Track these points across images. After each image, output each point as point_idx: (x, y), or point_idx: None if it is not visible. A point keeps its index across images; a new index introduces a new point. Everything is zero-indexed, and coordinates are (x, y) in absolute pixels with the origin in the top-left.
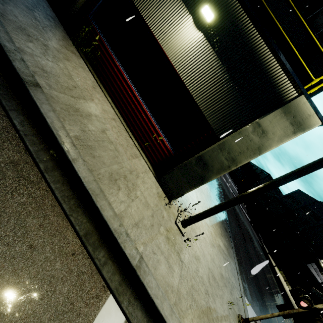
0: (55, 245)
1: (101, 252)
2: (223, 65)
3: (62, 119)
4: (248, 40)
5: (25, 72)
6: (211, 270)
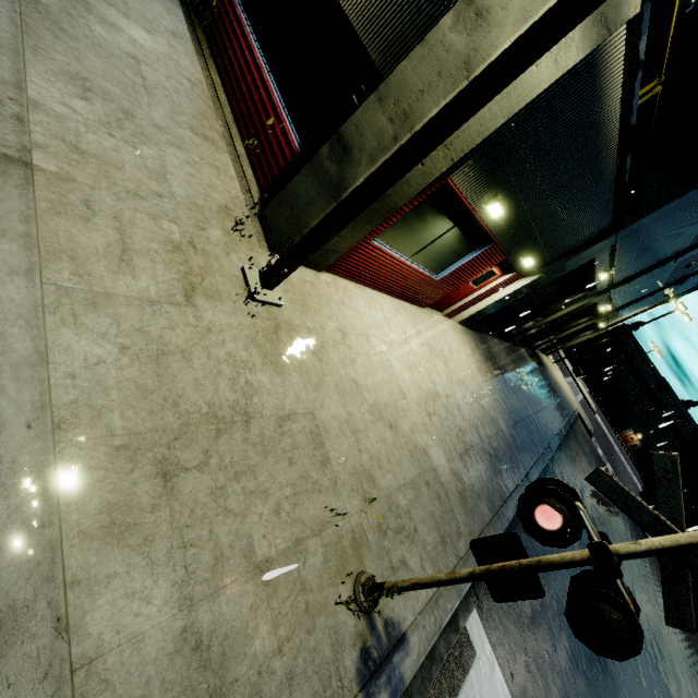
0: None
1: None
2: None
3: None
4: None
5: None
6: (318, 423)
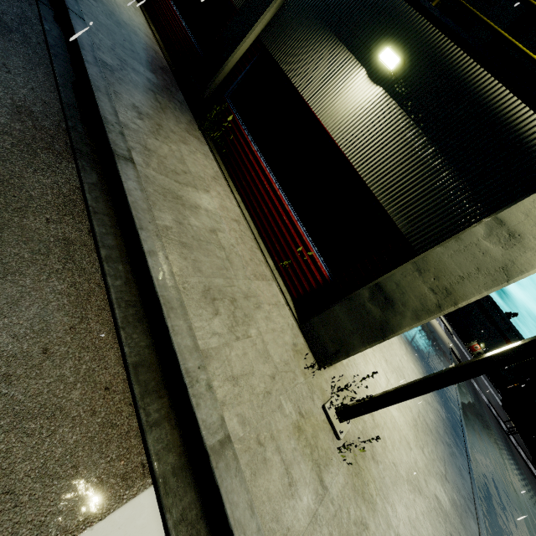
0: (83, 363)
1: (156, 403)
2: (420, 128)
3: (152, 202)
4: (464, 83)
5: (120, 145)
6: None
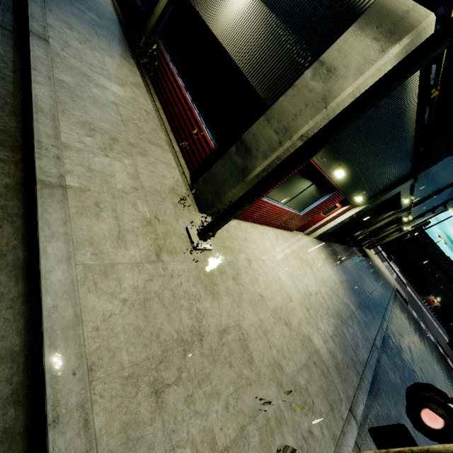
0: None
1: (8, 153)
2: (276, 14)
3: (56, 66)
4: None
5: (38, 30)
6: (243, 331)
